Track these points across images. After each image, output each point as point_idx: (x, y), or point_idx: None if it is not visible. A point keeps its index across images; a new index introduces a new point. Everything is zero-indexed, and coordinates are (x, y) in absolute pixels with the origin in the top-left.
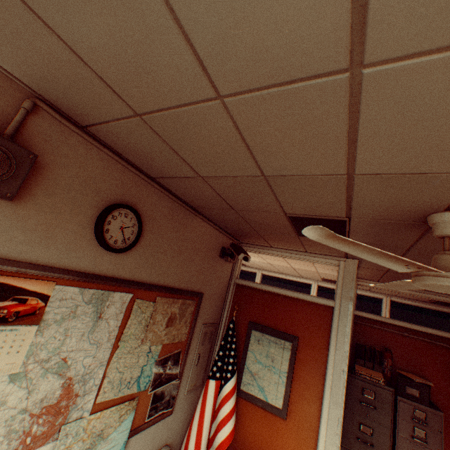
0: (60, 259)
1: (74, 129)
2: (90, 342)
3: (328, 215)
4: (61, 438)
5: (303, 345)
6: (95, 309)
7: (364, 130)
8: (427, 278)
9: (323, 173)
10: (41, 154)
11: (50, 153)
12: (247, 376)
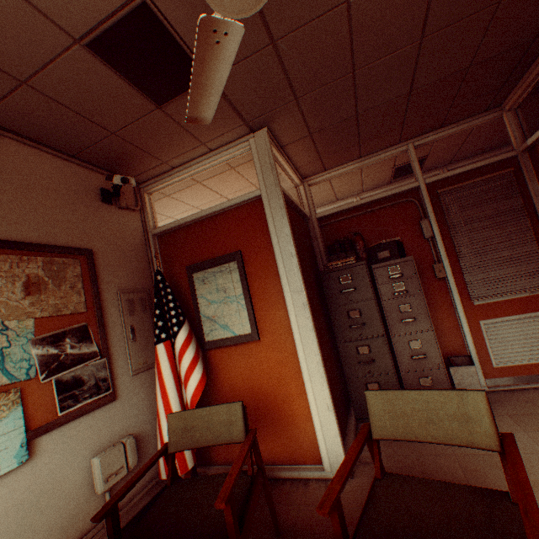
0: None
1: None
2: None
3: (118, 3)
4: None
5: (249, 257)
6: None
7: None
8: None
9: None
10: None
11: None
12: (207, 325)
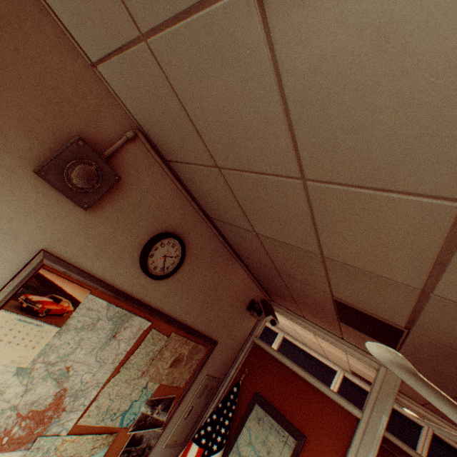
0: (102, 270)
1: (158, 160)
2: (96, 358)
3: (383, 317)
4: (32, 449)
5: (309, 450)
6: (113, 327)
7: None
8: None
9: (392, 278)
10: (124, 175)
11: (131, 176)
12: (233, 456)
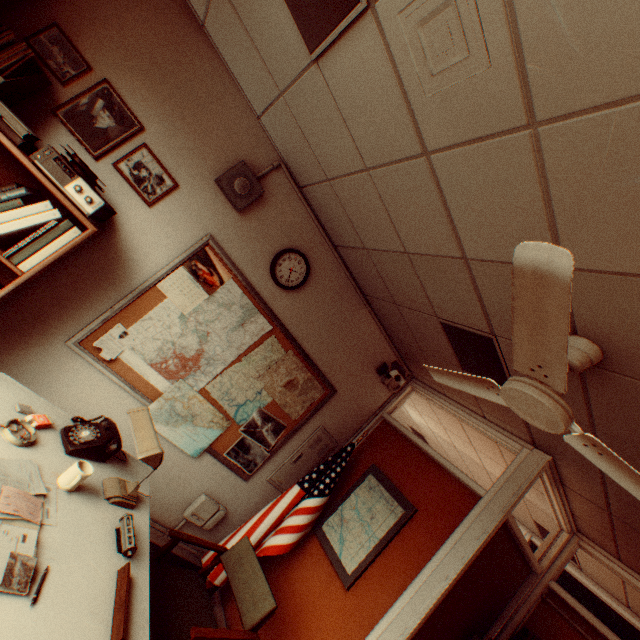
0: (242, 264)
1: (294, 187)
2: (227, 337)
3: (474, 326)
4: (176, 386)
5: (417, 522)
6: (242, 316)
7: (451, 205)
8: (506, 382)
9: (444, 254)
10: (268, 195)
11: (273, 196)
12: (335, 517)
